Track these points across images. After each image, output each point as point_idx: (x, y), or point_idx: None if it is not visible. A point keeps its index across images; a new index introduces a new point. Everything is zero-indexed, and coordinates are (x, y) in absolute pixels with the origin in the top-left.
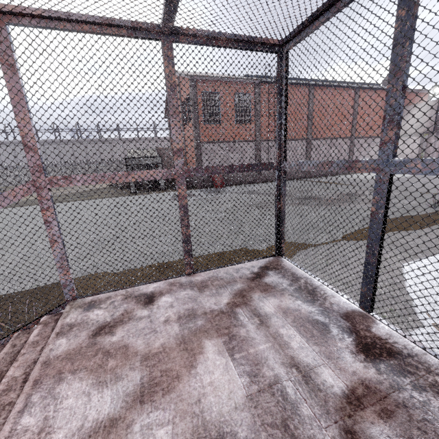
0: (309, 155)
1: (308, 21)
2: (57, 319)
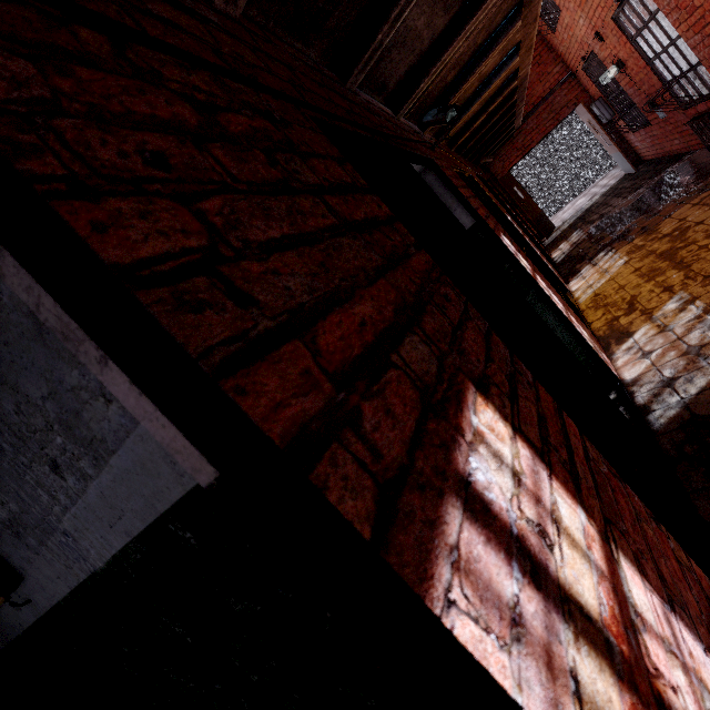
0: None
1: None
2: None
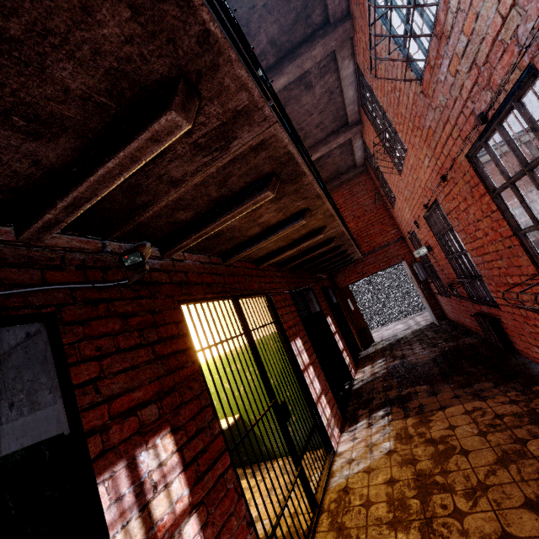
0: None
1: None
2: None
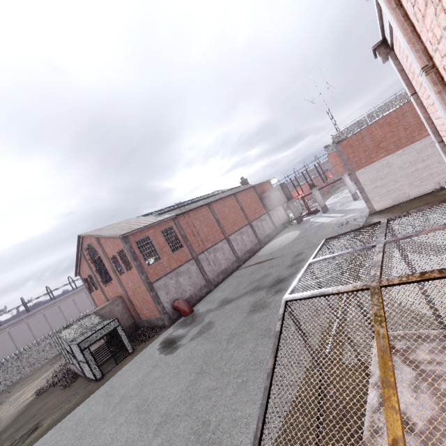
0: (233, 248)
1: (343, 234)
2: None
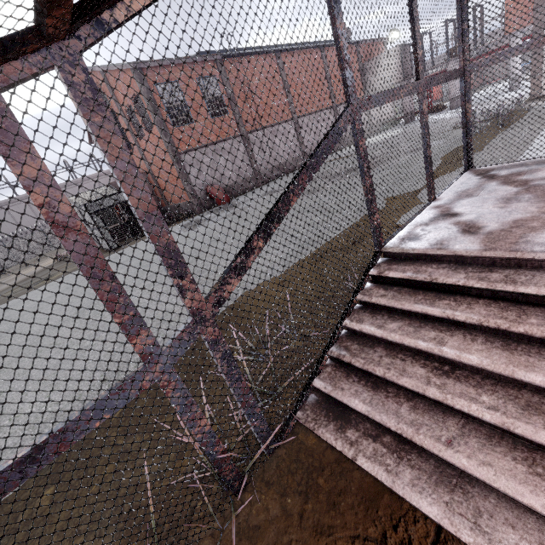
0: (301, 137)
1: None
2: (389, 264)
